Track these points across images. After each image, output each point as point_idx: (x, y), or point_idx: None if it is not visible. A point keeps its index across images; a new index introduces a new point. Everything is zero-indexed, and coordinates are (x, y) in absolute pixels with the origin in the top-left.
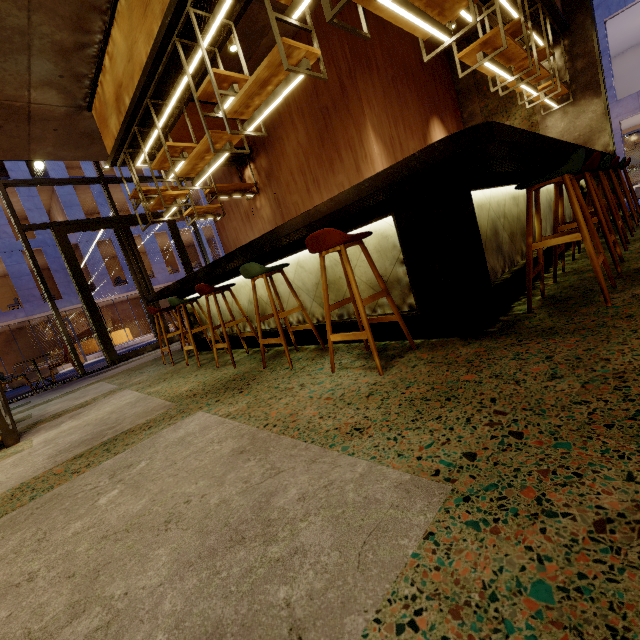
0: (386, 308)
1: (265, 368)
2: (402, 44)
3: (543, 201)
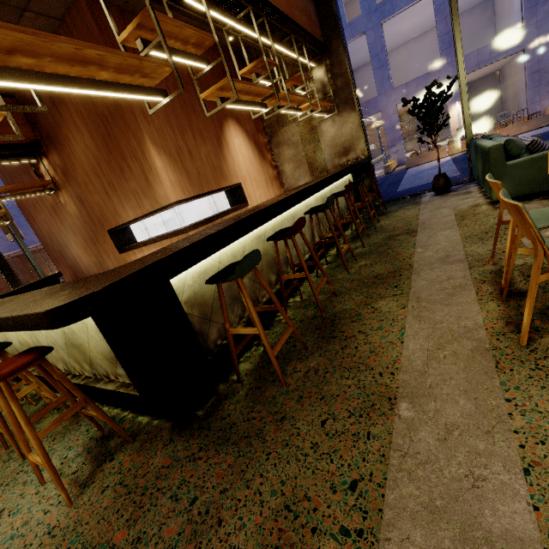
0: (124, 378)
1: (7, 450)
2: None
3: None
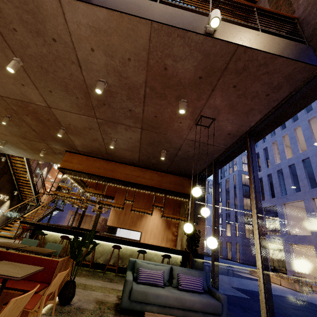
0: None
1: None
2: None
3: (105, 248)
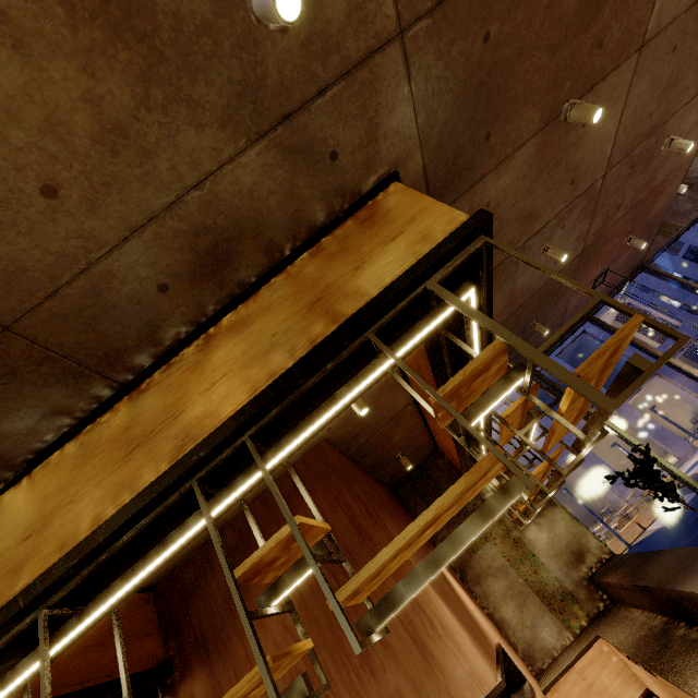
0: None
1: None
2: (374, 483)
3: None
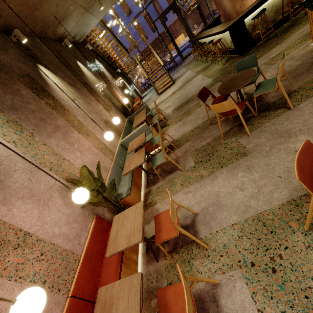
0: (233, 47)
1: (212, 64)
2: None
3: None
